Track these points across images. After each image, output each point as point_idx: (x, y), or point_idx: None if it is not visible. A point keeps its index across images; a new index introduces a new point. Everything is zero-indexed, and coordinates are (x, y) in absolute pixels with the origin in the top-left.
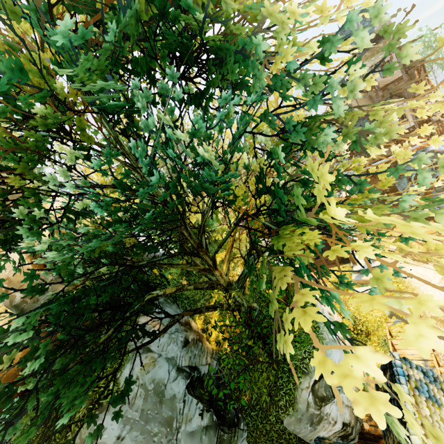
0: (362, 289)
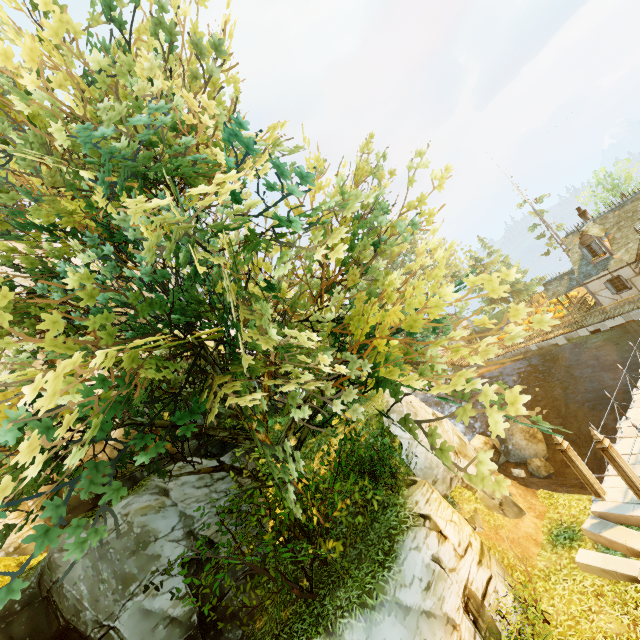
0: (593, 556)
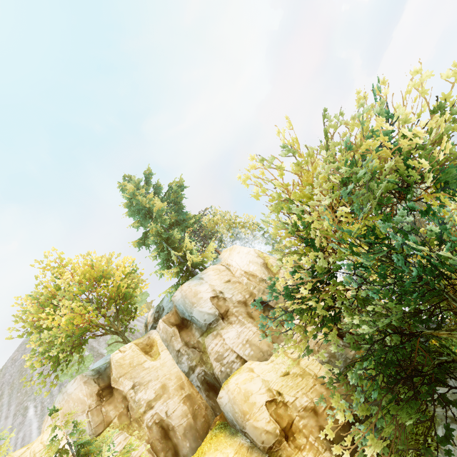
0: None
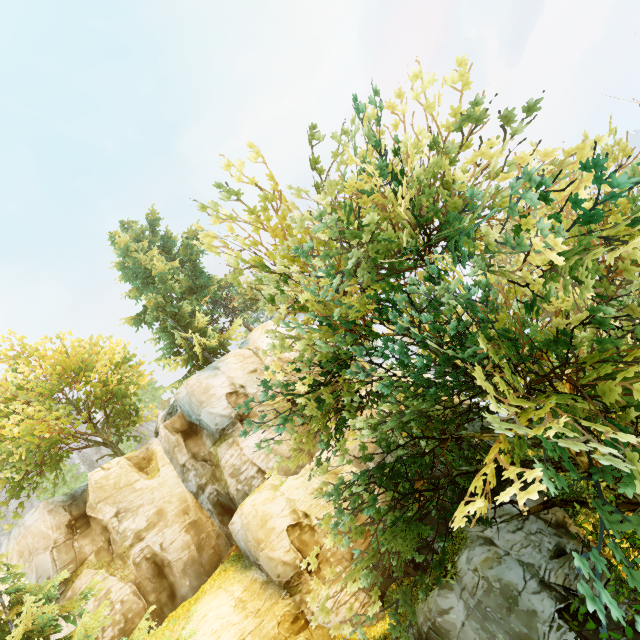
0: None
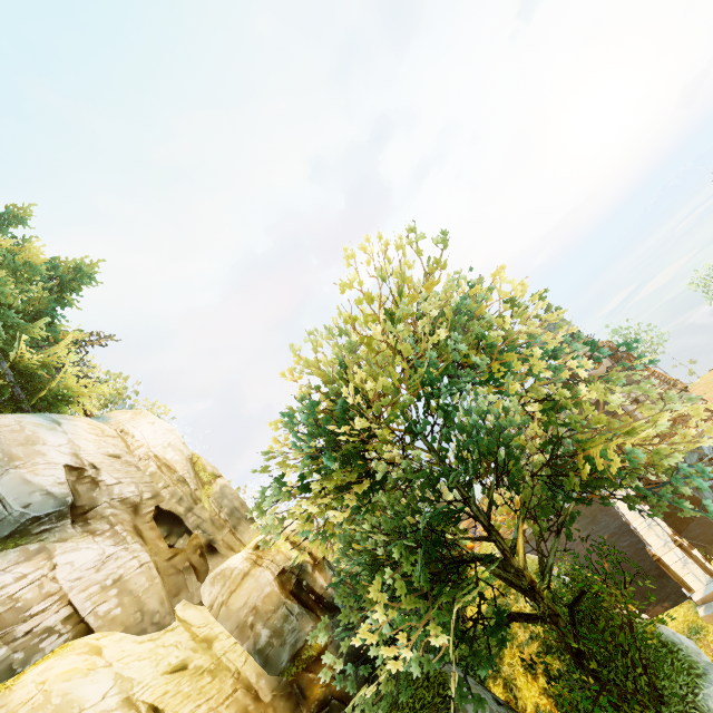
0: None
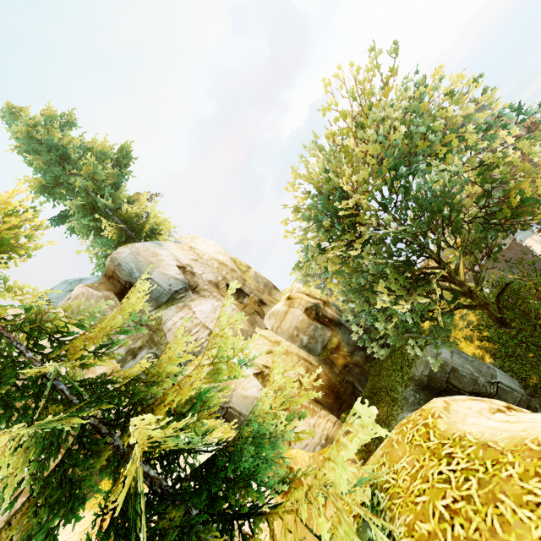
0: None
